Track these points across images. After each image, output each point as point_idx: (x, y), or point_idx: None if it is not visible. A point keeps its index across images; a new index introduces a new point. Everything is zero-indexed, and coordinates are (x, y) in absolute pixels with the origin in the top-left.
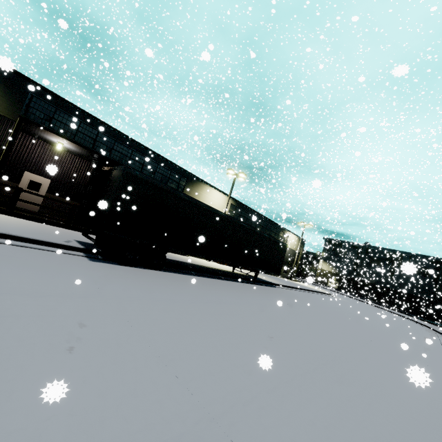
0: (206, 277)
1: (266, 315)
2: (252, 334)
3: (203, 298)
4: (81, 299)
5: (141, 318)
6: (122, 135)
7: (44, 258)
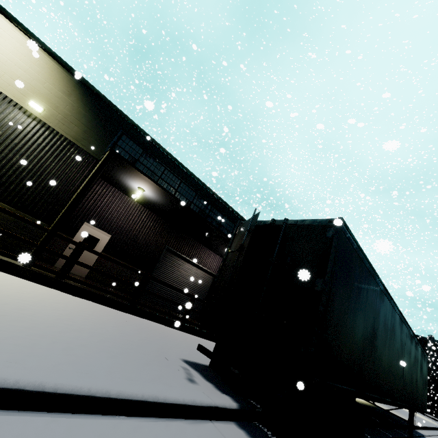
0: None
1: None
2: None
3: None
4: None
5: None
6: (205, 187)
7: None
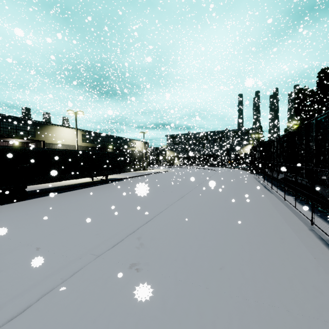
0: (66, 192)
1: (95, 200)
2: (74, 212)
3: (53, 205)
4: None
5: None
6: None
7: None
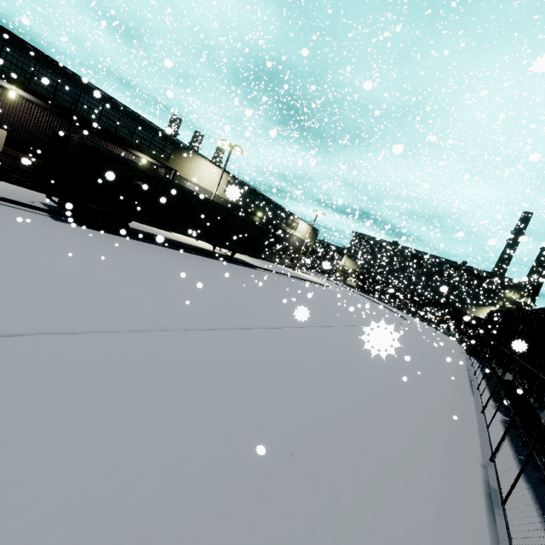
0: (173, 249)
1: (201, 275)
2: (168, 276)
3: (150, 257)
4: (41, 238)
5: (83, 253)
6: (89, 85)
7: (12, 213)
